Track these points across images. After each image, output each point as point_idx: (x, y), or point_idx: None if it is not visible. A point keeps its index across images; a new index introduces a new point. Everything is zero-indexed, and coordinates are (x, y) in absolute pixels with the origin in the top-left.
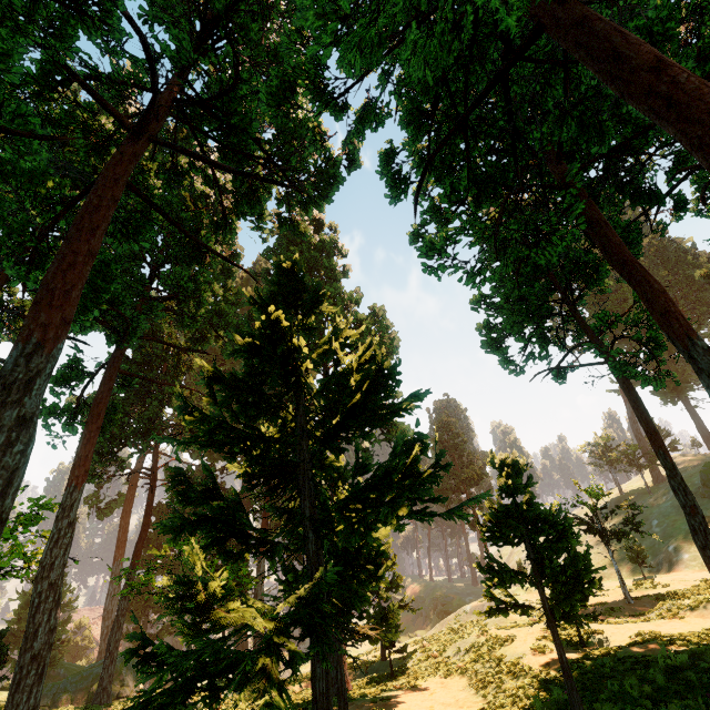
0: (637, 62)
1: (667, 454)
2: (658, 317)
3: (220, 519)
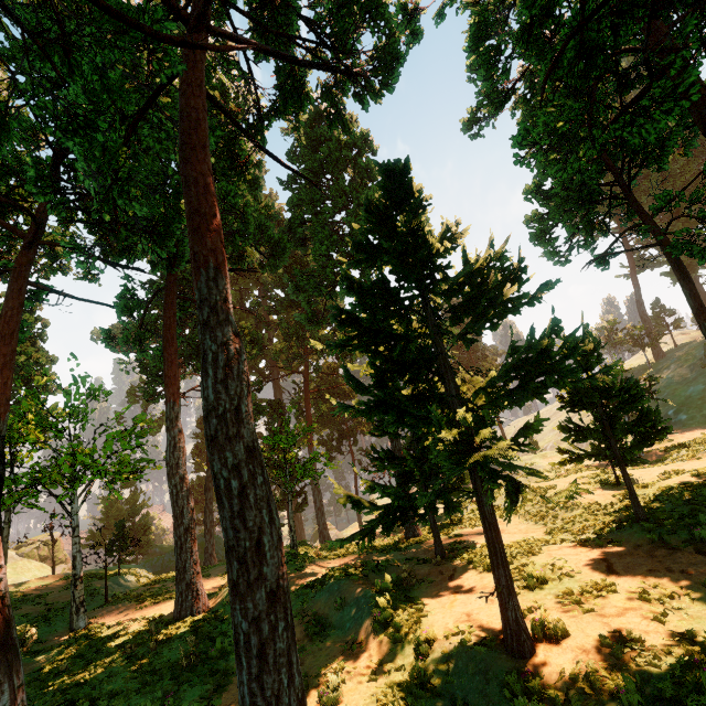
0: None
1: None
2: None
3: (388, 403)
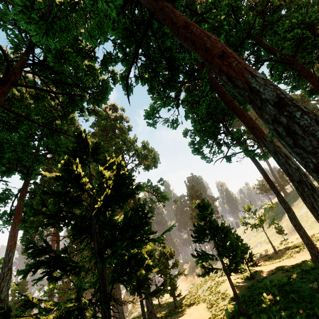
0: (178, 25)
1: (274, 187)
2: (250, 130)
3: (52, 261)
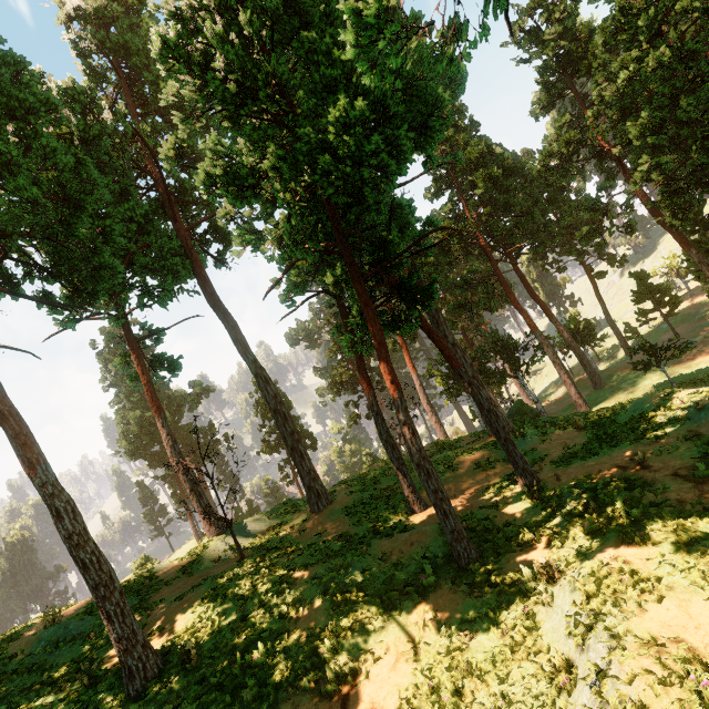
0: None
1: None
2: None
3: None
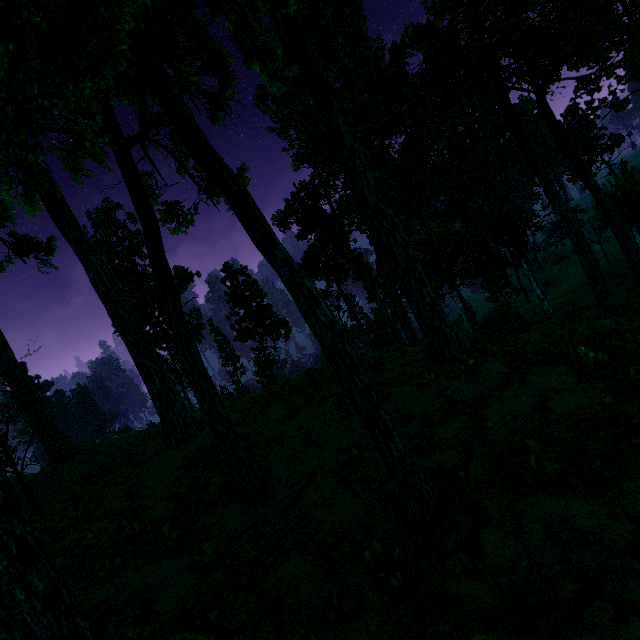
0: None
1: None
2: None
3: None
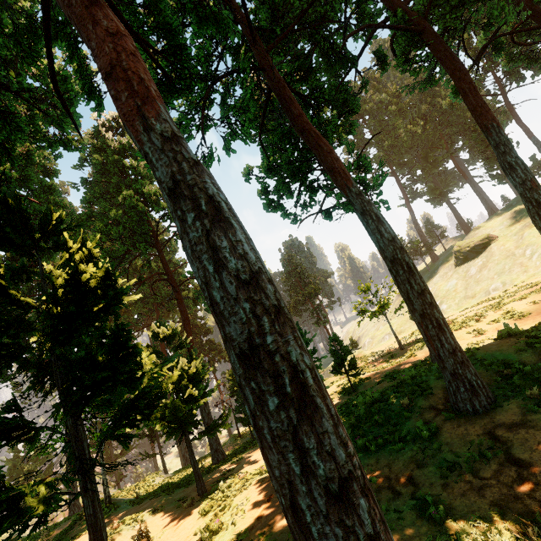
0: None
1: None
2: (329, 174)
3: None
